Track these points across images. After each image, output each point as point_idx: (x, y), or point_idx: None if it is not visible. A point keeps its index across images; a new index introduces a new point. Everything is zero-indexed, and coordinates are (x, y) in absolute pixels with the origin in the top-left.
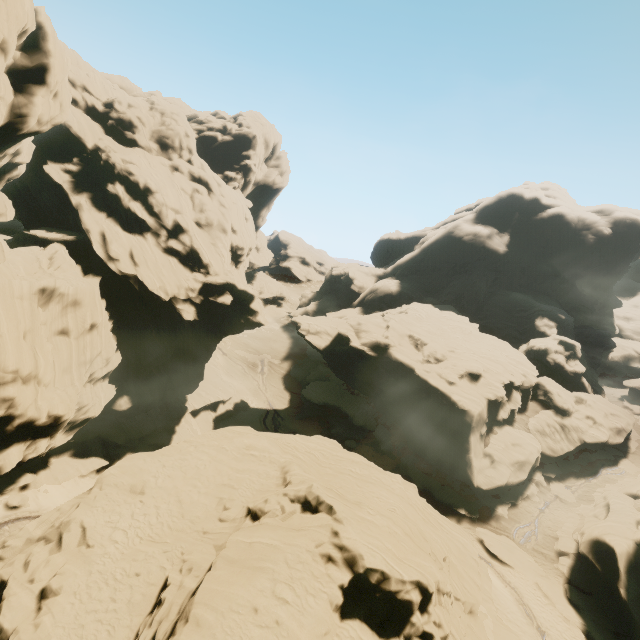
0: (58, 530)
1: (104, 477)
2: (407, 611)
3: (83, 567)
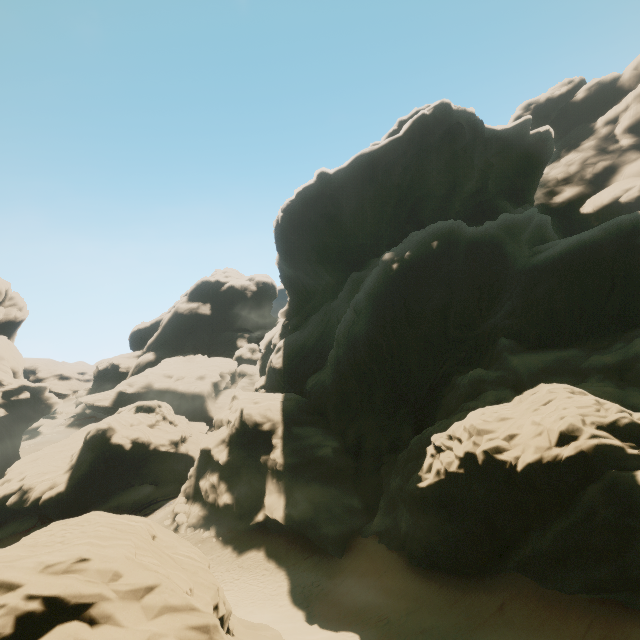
0: (5, 480)
1: (11, 468)
2: (155, 408)
3: (34, 467)
